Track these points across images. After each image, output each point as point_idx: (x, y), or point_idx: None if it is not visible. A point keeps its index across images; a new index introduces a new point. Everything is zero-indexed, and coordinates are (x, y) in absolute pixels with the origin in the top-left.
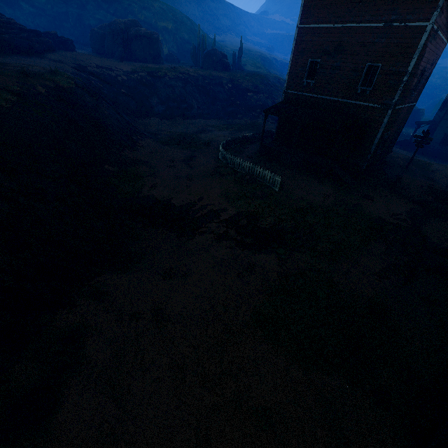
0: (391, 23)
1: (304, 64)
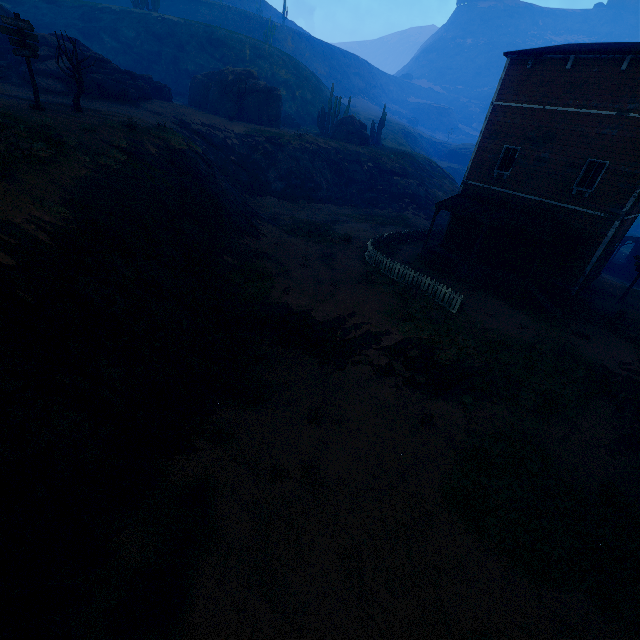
0: (627, 113)
1: (496, 150)
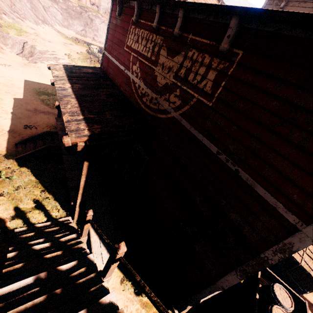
0: None
1: None
